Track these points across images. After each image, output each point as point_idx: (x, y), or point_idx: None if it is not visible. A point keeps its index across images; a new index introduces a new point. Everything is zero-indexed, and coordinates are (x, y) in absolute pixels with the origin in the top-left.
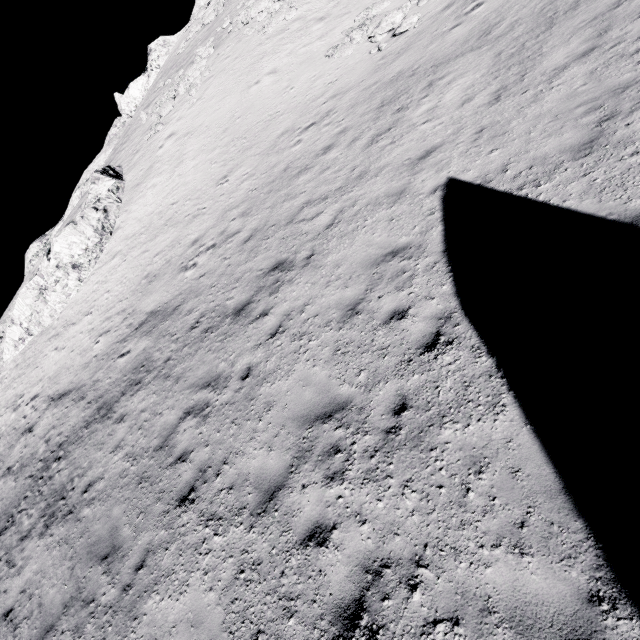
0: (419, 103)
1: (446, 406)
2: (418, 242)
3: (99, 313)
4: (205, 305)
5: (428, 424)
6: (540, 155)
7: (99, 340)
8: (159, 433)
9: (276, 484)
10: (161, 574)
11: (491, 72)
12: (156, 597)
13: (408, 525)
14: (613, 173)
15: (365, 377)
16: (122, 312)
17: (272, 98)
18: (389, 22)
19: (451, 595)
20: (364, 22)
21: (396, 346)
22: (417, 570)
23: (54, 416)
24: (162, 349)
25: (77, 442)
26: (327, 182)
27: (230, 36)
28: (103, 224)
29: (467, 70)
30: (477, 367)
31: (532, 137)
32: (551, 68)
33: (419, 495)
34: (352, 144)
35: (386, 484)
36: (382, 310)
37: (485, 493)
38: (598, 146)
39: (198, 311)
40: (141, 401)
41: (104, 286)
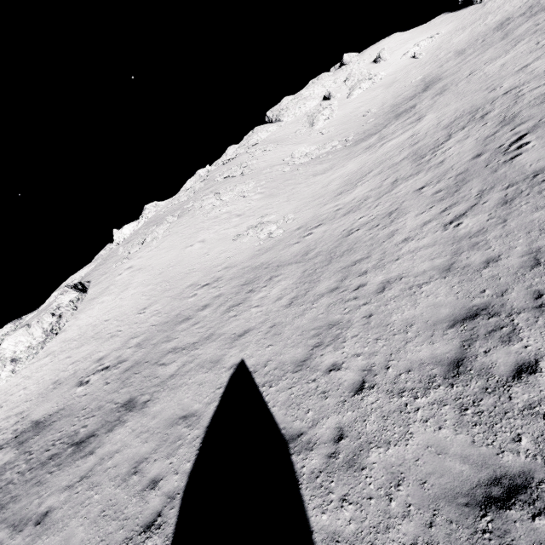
0: (260, 290)
1: None
2: (201, 412)
3: (6, 409)
4: (68, 427)
5: None
6: (283, 360)
7: None
8: None
9: None
10: None
11: (297, 282)
12: None
13: None
14: (300, 392)
15: None
16: (20, 414)
17: (195, 258)
18: (268, 229)
19: None
20: (257, 225)
21: (133, 519)
22: None
23: None
24: (15, 468)
25: None
26: (192, 334)
27: (189, 213)
28: (53, 327)
29: (289, 276)
30: None
31: (287, 343)
32: (318, 293)
33: None
34: (218, 308)
35: None
36: (149, 475)
37: None
38: (305, 366)
39: (61, 432)
40: None
41: (26, 382)
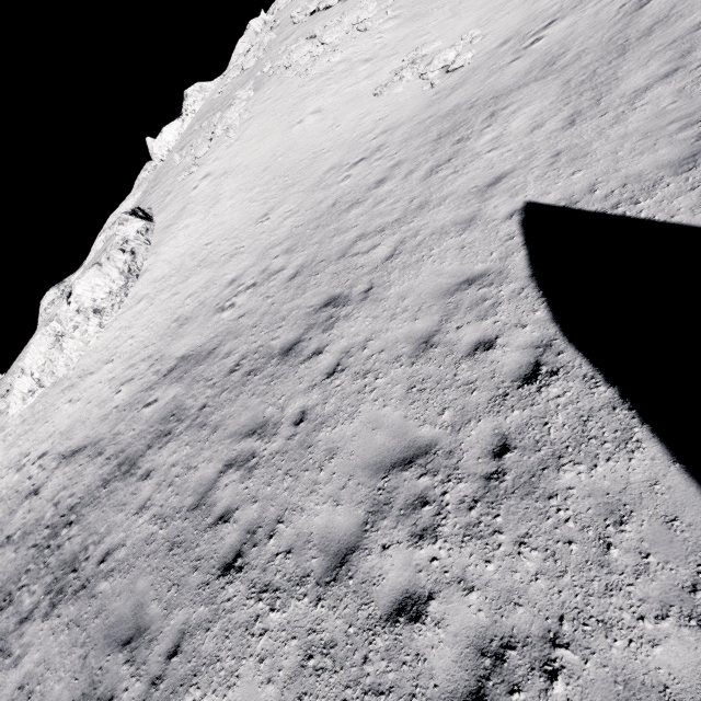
0: (481, 133)
1: (561, 445)
2: (498, 268)
3: (121, 360)
4: (246, 346)
5: (541, 467)
6: (633, 173)
7: (121, 389)
8: (194, 490)
9: (348, 545)
10: (202, 662)
11: (561, 99)
12: (196, 692)
13: (532, 592)
14: None
15: (451, 416)
16: (148, 358)
17: (316, 136)
18: (442, 59)
19: (609, 685)
20: (414, 61)
21: (486, 379)
22: (554, 651)
23: (65, 475)
24: (196, 396)
25: (93, 504)
26: (382, 214)
27: (271, 79)
28: (130, 266)
29: (533, 99)
30: (595, 398)
31: (620, 156)
32: (630, 90)
33: (542, 554)
34: (408, 176)
35: (495, 541)
36: (463, 341)
37: (633, 549)
38: None
39: (238, 353)
40: (171, 454)
41: (128, 332)
